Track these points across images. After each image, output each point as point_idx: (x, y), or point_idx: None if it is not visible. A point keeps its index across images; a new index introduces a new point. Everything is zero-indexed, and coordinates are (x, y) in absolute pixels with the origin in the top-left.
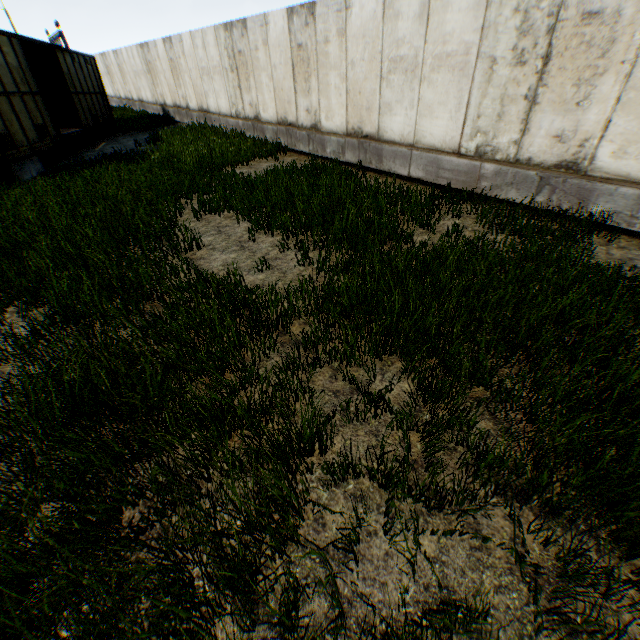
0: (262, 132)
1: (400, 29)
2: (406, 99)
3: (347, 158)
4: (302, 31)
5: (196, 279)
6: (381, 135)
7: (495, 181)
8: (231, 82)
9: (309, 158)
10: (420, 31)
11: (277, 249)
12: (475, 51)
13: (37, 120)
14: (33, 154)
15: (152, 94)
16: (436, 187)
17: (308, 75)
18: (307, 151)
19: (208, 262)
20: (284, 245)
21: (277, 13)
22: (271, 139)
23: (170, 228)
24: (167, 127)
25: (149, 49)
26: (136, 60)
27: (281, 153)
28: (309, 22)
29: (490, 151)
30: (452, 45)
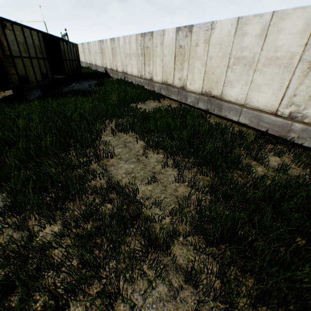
0: (153, 86)
1: (245, 41)
2: (243, 79)
3: (199, 106)
4: (183, 39)
5: (106, 188)
6: (223, 97)
7: (301, 134)
8: (140, 61)
9: (177, 102)
10: (258, 43)
11: (160, 164)
12: (297, 57)
13: (43, 71)
14: (37, 87)
15: (101, 62)
16: (255, 130)
17: (183, 61)
18: (176, 99)
19: (116, 169)
20: (165, 164)
21: (170, 29)
22: (157, 90)
23: (97, 139)
24: (105, 78)
25: (103, 43)
26: (96, 47)
27: (161, 98)
28: (188, 35)
29: (300, 116)
30: (280, 52)
